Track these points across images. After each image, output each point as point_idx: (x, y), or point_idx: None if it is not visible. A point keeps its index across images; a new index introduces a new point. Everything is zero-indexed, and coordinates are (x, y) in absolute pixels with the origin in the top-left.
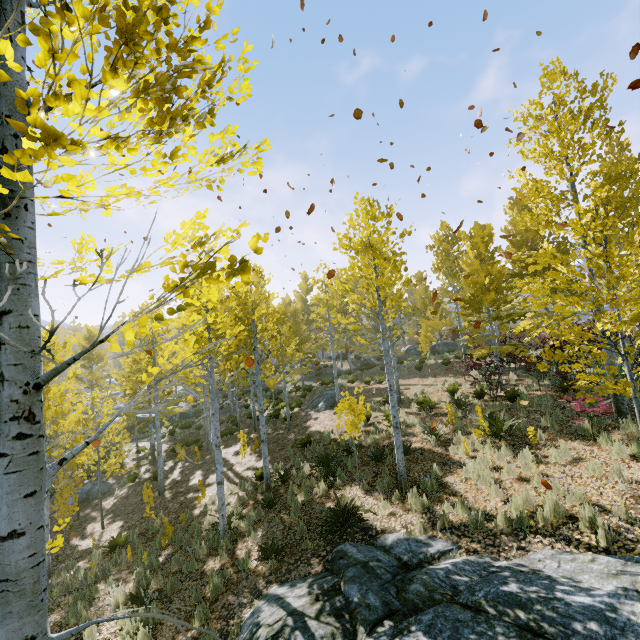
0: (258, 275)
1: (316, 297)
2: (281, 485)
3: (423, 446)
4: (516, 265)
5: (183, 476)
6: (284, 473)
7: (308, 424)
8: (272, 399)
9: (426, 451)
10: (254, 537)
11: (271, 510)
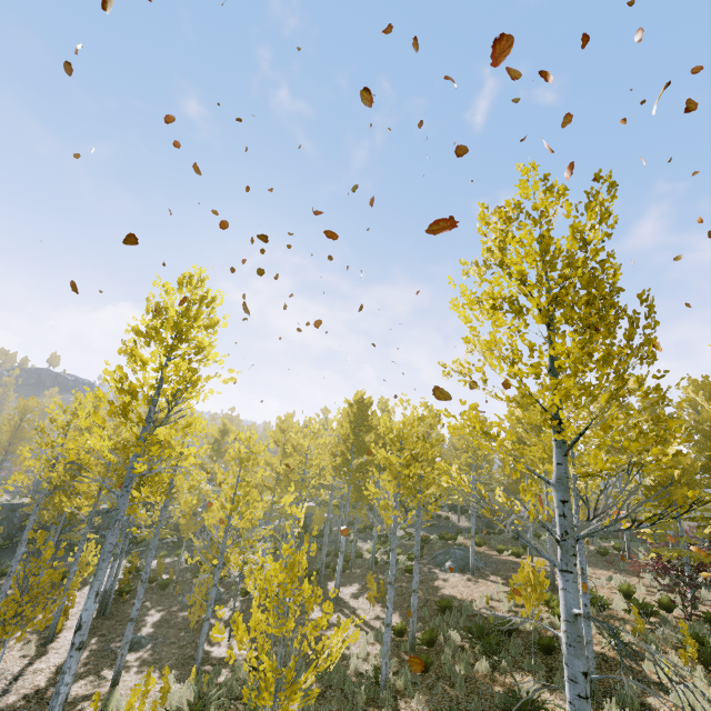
0: (433, 417)
1: (463, 443)
2: (427, 649)
3: (603, 651)
4: (693, 451)
5: (298, 606)
6: (433, 635)
7: (437, 584)
8: (382, 541)
9: (609, 658)
10: (418, 699)
11: (426, 675)
